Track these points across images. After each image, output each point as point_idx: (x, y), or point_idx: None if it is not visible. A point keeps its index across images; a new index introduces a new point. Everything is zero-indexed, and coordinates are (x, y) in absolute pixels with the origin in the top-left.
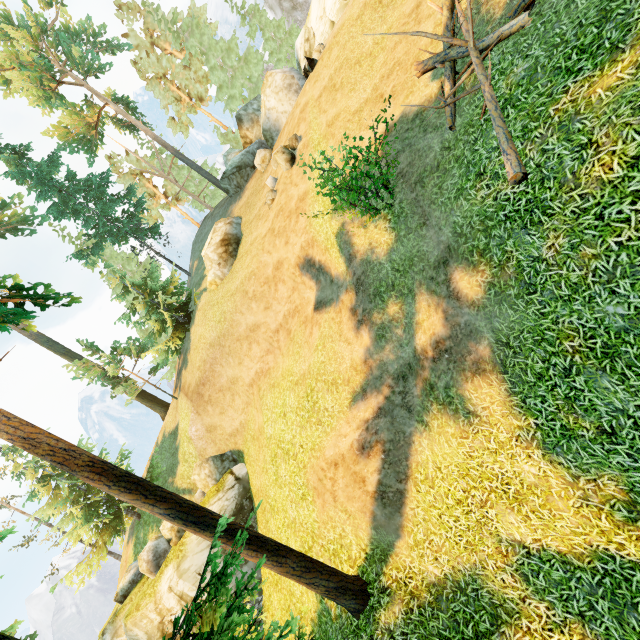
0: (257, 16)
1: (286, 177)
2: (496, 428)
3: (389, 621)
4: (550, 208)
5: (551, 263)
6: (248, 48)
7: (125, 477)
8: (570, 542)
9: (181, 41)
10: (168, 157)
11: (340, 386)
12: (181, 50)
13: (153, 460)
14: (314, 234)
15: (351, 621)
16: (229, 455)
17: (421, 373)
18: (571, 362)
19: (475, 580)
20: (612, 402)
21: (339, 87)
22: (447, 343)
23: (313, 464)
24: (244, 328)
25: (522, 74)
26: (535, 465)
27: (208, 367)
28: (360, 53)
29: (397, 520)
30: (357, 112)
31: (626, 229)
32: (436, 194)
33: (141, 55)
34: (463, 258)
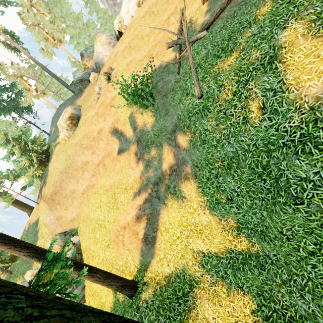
0: (94, 4)
1: (105, 87)
2: (193, 203)
3: (146, 296)
4: (210, 109)
5: (210, 131)
6: (88, 19)
7: (2, 236)
8: (219, 247)
9: (49, 8)
10: (39, 69)
11: (128, 190)
12: (49, 13)
13: (21, 239)
14: (118, 116)
15: (129, 301)
16: (69, 232)
17: (164, 181)
18: (218, 172)
19: (184, 271)
20: (231, 187)
21: (133, 47)
22: (175, 167)
23: (113, 229)
24: (80, 163)
25: (204, 55)
26: (207, 217)
27: (58, 184)
28: (143, 33)
29: (152, 250)
30: (141, 60)
31: (232, 118)
32: (171, 101)
33: (24, 10)
34: (181, 129)
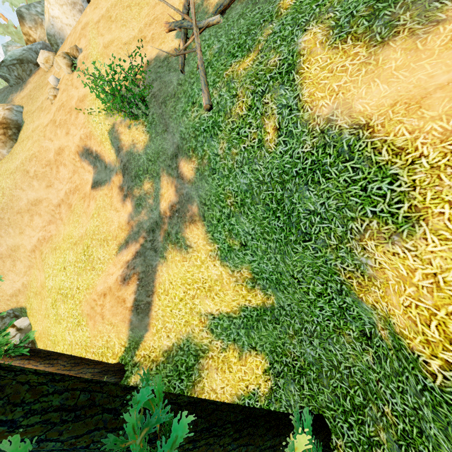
0: None
1: (67, 79)
2: (200, 253)
3: (137, 380)
4: (221, 127)
5: (222, 157)
6: None
7: None
8: (231, 306)
9: None
10: None
11: (110, 241)
12: None
13: None
14: (91, 129)
15: None
16: (10, 313)
17: (163, 227)
18: (230, 210)
19: (188, 341)
20: (245, 229)
21: (114, 20)
22: (177, 206)
23: (87, 298)
24: (25, 202)
25: (216, 50)
26: (217, 269)
27: None
28: None
29: (146, 321)
30: (127, 44)
31: (247, 141)
32: (172, 112)
33: None
34: (185, 153)
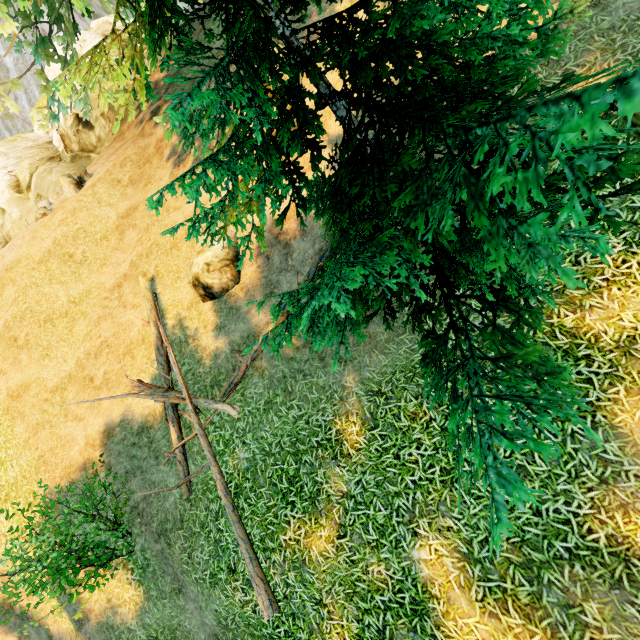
0: None
1: None
2: None
3: None
4: None
5: None
6: None
7: None
8: None
9: None
10: None
11: None
12: None
13: None
14: (5, 567)
15: None
16: None
17: None
18: None
19: None
20: None
21: (24, 345)
22: None
23: None
24: None
25: (245, 463)
26: None
27: None
28: (51, 308)
29: None
30: (58, 389)
31: None
32: (187, 564)
33: None
34: None
